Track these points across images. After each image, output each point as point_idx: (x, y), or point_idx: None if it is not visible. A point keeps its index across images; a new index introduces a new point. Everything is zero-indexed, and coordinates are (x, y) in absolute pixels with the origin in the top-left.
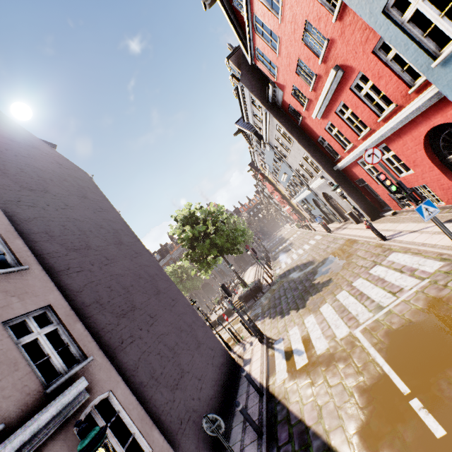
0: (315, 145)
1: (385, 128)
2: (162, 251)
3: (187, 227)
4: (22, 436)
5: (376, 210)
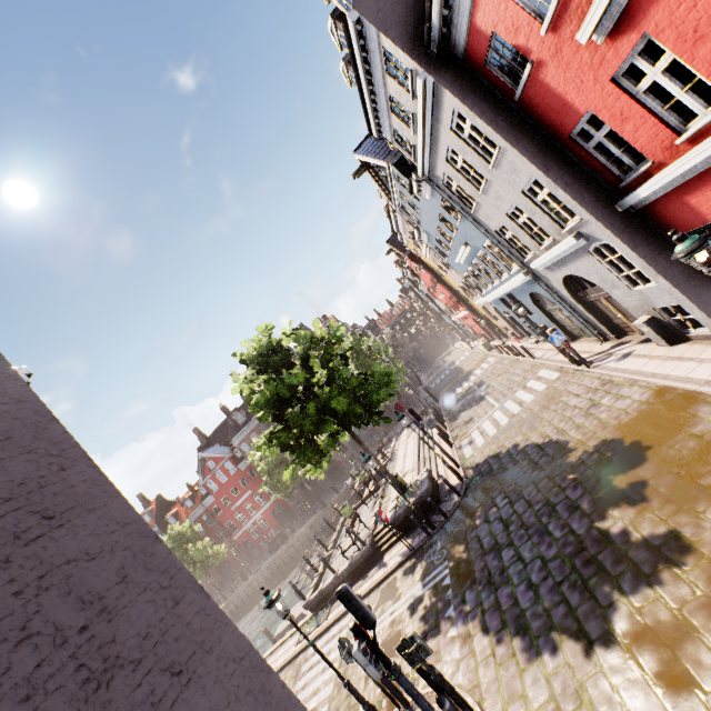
0: (562, 148)
1: None
2: (246, 408)
3: (262, 379)
4: None
5: None
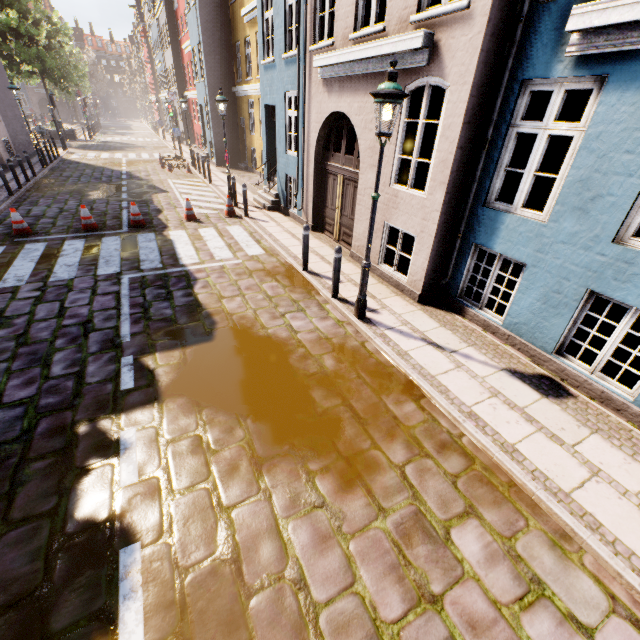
0: (182, 66)
1: (196, 93)
2: None
3: (15, 13)
4: None
5: (193, 141)
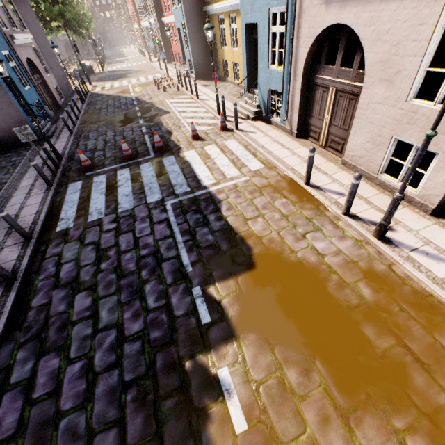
0: None
1: (172, 18)
2: None
3: None
4: (27, 37)
5: (171, 59)
